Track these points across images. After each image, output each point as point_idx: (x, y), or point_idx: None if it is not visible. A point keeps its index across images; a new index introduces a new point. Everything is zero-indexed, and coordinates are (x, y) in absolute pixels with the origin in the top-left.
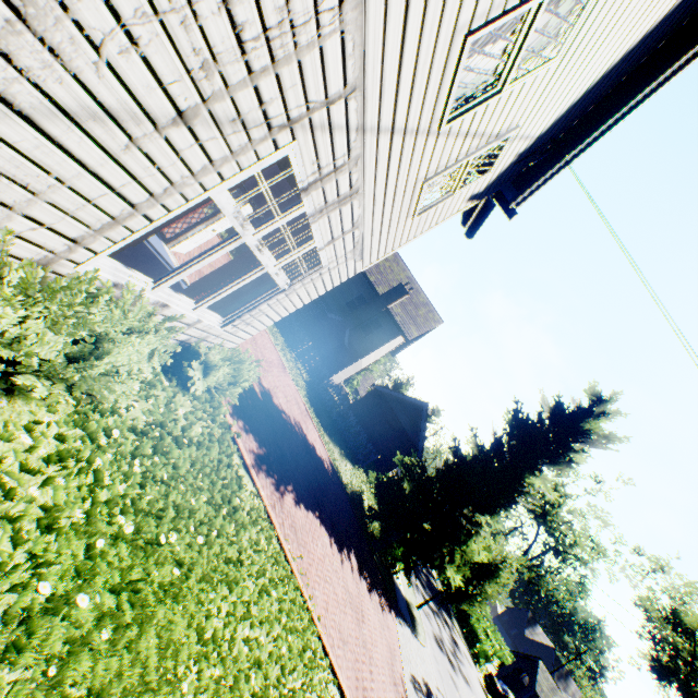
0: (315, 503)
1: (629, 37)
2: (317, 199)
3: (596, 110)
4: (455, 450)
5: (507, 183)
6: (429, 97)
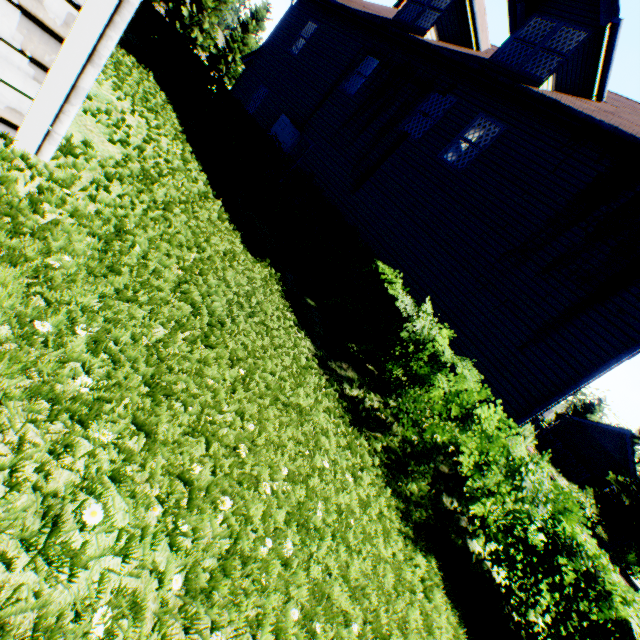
0: None
1: None
2: None
3: None
4: None
5: None
6: None
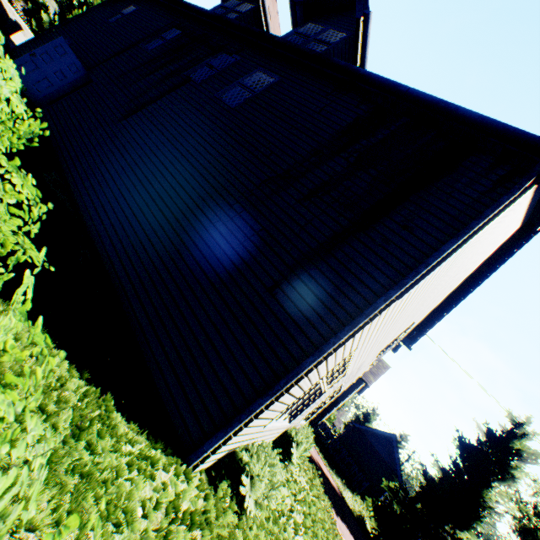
0: (343, 517)
1: (429, 311)
2: (345, 383)
3: (429, 316)
4: (424, 473)
5: (404, 337)
6: (373, 357)
